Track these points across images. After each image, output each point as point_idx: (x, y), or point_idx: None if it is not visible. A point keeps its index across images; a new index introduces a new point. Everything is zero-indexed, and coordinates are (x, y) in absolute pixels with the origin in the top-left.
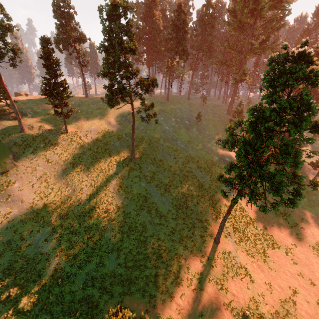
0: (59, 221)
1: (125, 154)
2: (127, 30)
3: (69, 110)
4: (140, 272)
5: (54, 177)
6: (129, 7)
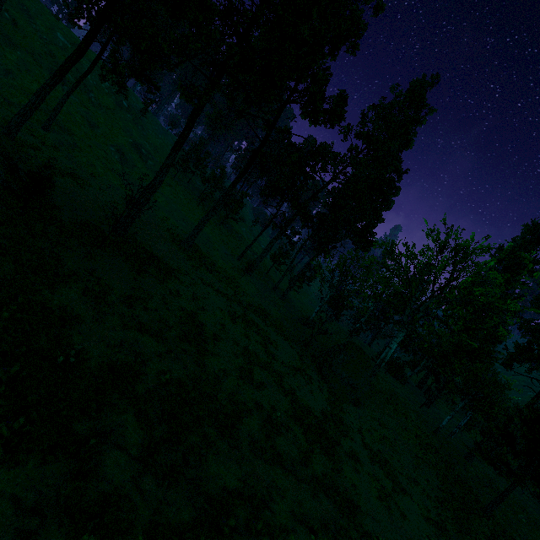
0: None
1: None
2: None
3: None
4: None
5: None
6: None
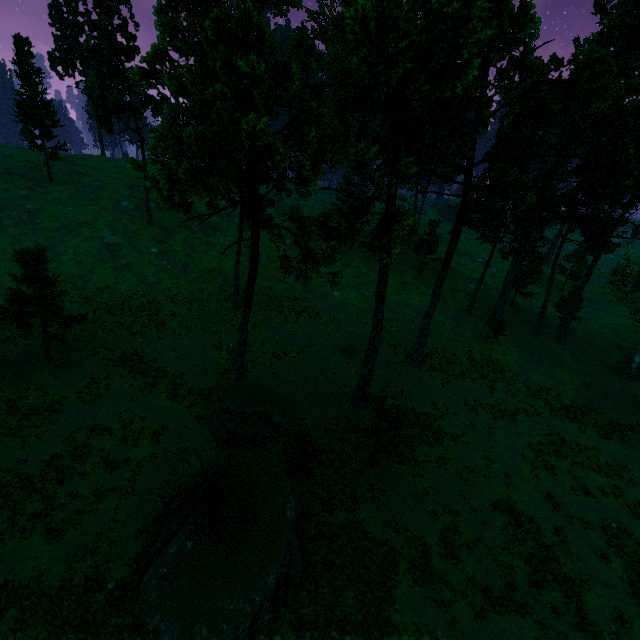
0: (10, 262)
1: (140, 218)
2: (124, 31)
3: (55, 146)
4: (112, 318)
5: (15, 222)
6: (121, 1)
